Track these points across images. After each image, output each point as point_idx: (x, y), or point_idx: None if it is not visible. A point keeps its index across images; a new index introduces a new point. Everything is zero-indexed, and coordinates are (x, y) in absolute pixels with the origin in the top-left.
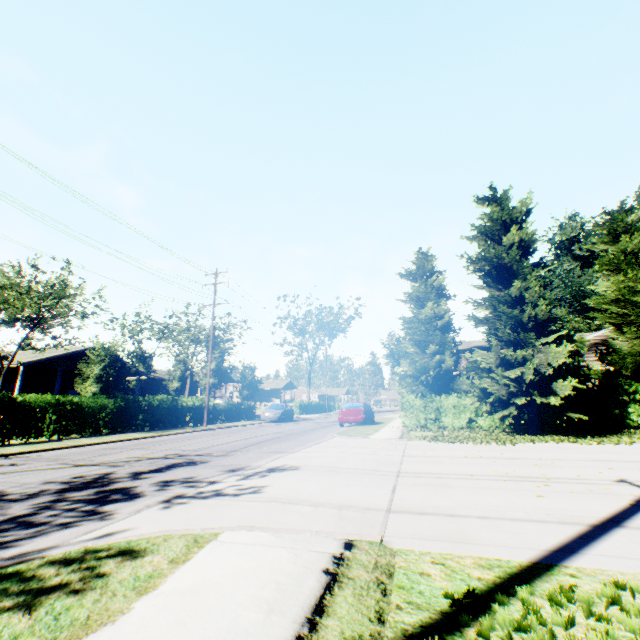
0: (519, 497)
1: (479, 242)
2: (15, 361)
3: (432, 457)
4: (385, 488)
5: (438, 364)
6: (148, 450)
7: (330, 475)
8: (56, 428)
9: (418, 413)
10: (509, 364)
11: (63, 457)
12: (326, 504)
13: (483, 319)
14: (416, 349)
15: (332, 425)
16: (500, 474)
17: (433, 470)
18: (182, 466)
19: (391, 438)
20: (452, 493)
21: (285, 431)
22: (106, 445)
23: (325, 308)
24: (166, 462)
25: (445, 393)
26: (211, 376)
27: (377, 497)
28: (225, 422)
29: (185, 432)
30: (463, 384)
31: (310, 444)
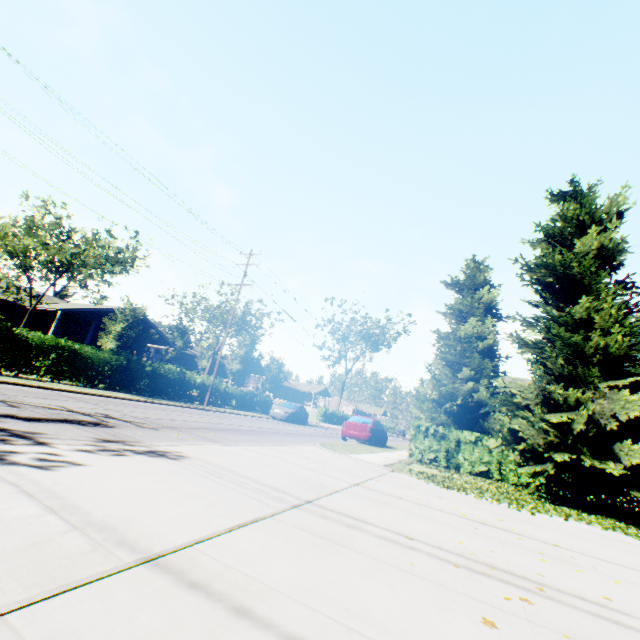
0: (442, 612)
1: (541, 243)
2: (57, 307)
3: (392, 497)
4: (236, 518)
5: (470, 393)
6: (94, 406)
7: (198, 477)
8: (48, 369)
9: (430, 444)
10: (556, 405)
11: (1, 390)
12: (76, 513)
13: (532, 343)
14: (447, 370)
15: (336, 437)
16: (461, 551)
17: (362, 513)
18: (72, 423)
19: (373, 462)
20: (327, 561)
21: (274, 428)
22: (74, 394)
23: (370, 318)
24: (71, 416)
25: (472, 430)
26: (238, 362)
27: (189, 528)
28: (234, 409)
29: (175, 405)
30: (496, 423)
31: (269, 444)
